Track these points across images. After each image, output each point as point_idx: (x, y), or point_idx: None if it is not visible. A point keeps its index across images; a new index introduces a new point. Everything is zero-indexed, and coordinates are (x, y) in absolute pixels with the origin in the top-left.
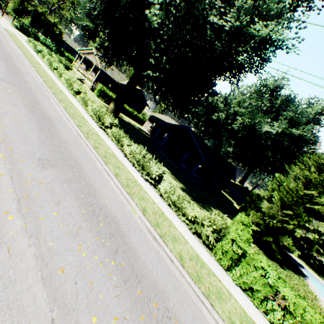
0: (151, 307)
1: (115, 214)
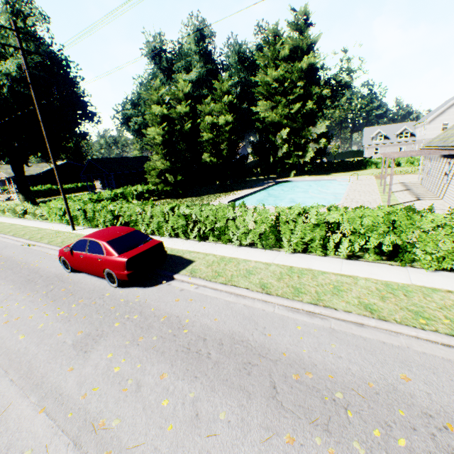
0: None
1: None
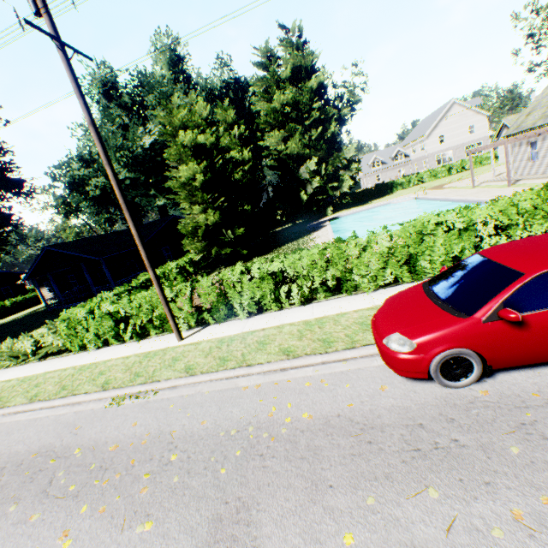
0: None
1: None
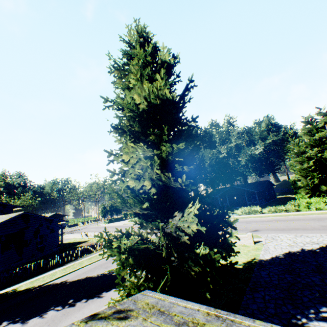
0: (299, 220)
1: (271, 220)
